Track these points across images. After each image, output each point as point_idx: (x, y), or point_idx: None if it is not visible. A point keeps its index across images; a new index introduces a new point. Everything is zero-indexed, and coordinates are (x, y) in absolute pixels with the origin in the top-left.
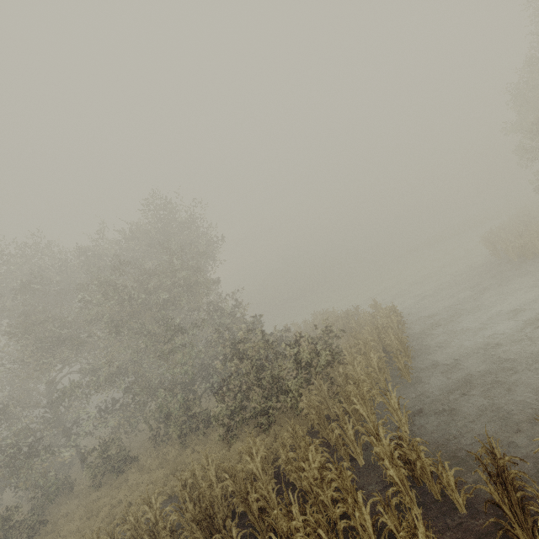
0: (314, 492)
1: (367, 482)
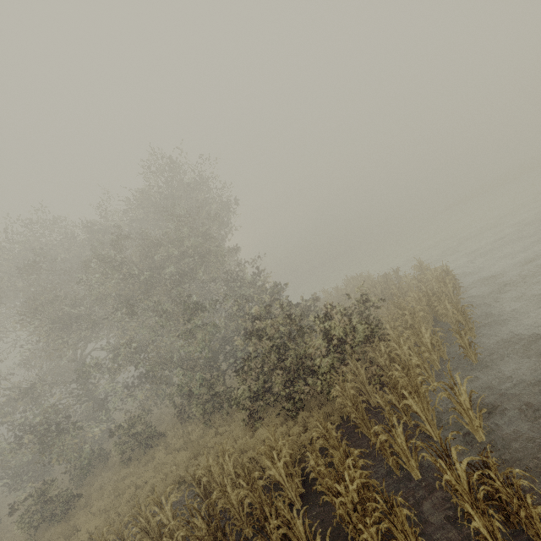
0: (353, 520)
1: (427, 506)
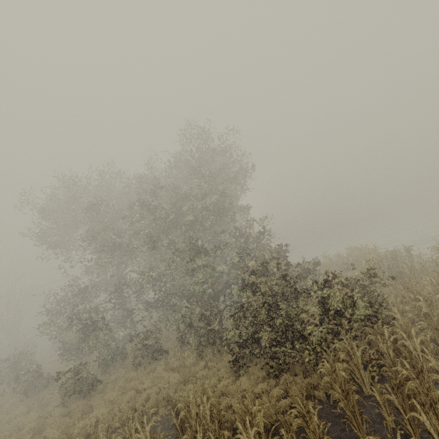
0: None
1: None
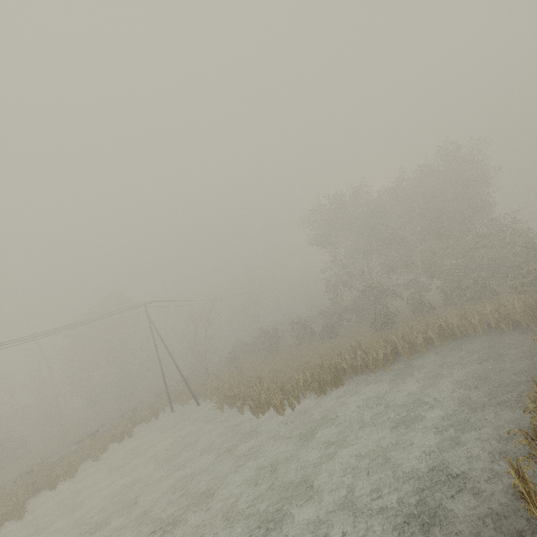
0: None
1: None
